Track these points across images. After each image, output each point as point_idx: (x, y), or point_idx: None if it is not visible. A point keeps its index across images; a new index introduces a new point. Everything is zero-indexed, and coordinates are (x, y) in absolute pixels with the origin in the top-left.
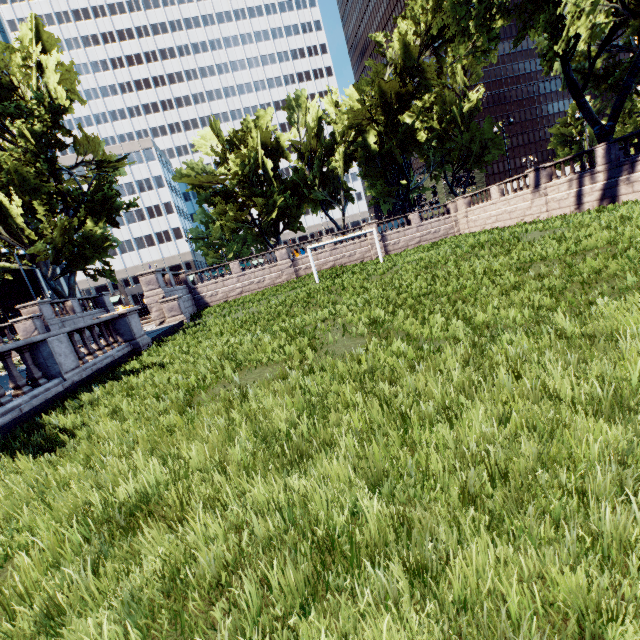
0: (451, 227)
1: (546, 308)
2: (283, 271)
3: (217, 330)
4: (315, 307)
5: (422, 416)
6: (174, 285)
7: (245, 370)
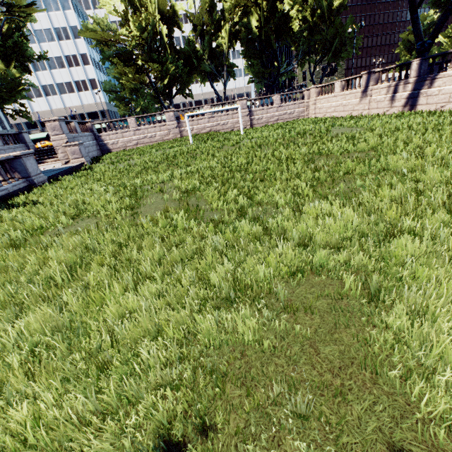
0: (303, 111)
1: (304, 195)
2: (170, 130)
3: (98, 176)
4: (176, 166)
5: (126, 283)
6: (79, 132)
7: (82, 218)
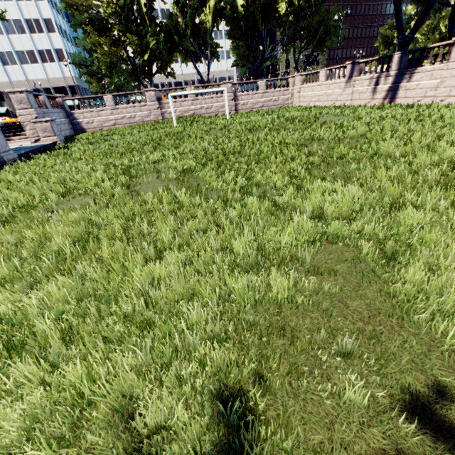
0: (287, 98)
1: (300, 178)
2: (151, 111)
3: (77, 156)
4: (162, 148)
5: (146, 254)
6: (49, 107)
7: (72, 196)
